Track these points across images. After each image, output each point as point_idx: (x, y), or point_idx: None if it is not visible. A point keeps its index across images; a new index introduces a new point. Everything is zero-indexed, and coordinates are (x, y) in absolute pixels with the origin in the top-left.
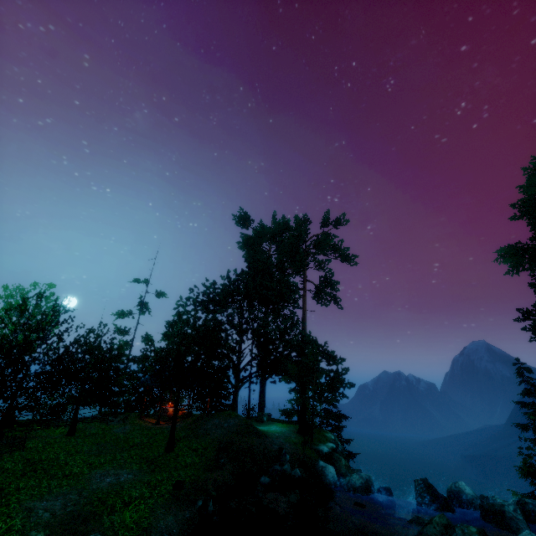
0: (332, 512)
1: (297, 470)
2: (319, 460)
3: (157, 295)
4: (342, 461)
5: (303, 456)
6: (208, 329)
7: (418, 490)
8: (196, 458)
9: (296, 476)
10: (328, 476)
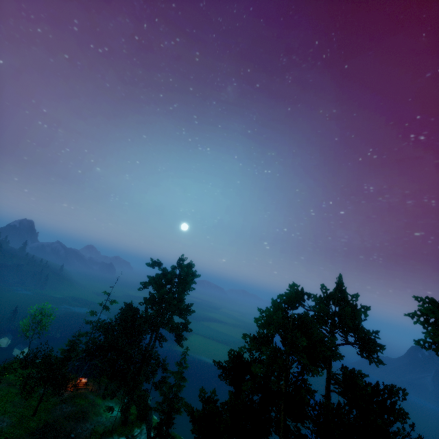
0: None
1: None
2: None
3: (111, 302)
4: None
5: None
6: (66, 361)
7: None
8: (35, 424)
9: None
10: None
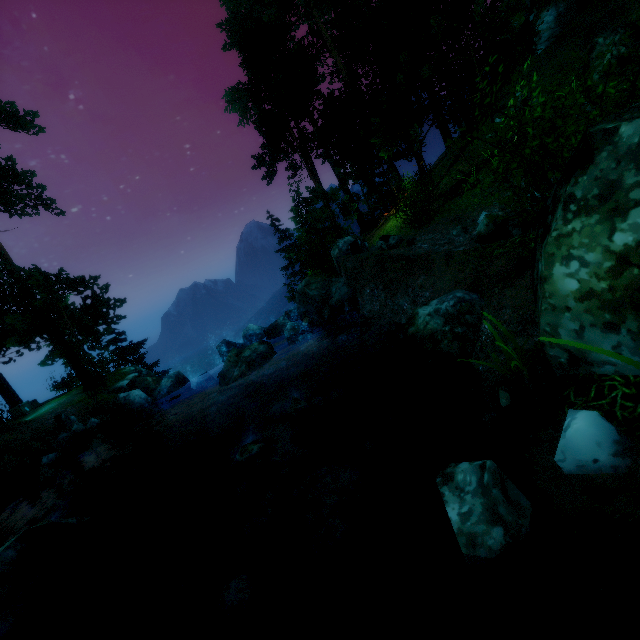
0: (152, 424)
1: (93, 420)
2: (119, 394)
3: None
4: (149, 380)
5: (98, 405)
6: None
7: (221, 352)
8: None
9: (95, 426)
10: (136, 400)
